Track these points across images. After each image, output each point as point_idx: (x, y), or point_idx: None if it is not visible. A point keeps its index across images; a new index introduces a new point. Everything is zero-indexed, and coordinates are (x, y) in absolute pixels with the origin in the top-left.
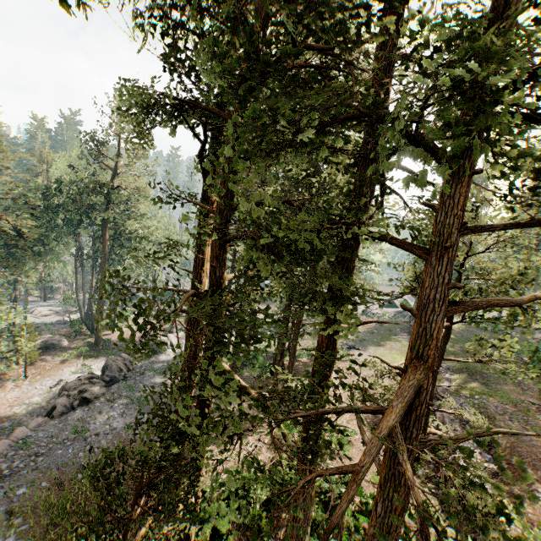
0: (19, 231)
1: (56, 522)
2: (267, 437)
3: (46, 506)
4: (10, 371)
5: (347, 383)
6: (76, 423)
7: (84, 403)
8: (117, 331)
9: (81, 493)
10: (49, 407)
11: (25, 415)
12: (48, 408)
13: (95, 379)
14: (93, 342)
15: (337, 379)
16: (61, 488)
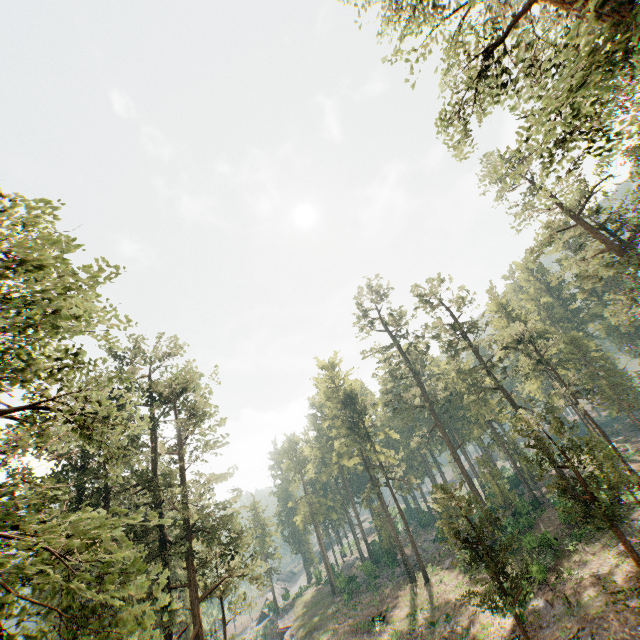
0: None
1: None
2: None
3: None
4: None
5: None
6: None
7: None
8: None
9: None
10: None
11: None
12: None
13: None
14: None
15: None
16: None
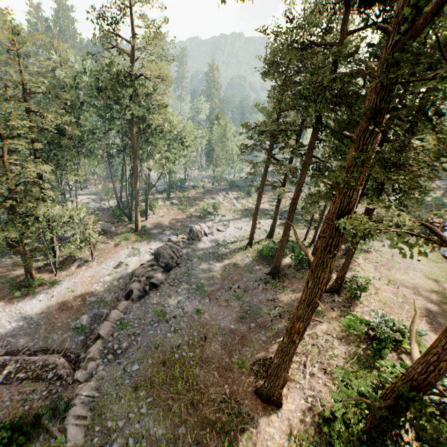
0: (60, 129)
1: (173, 398)
2: (335, 331)
3: (159, 382)
4: (79, 254)
5: (386, 277)
6: (154, 307)
7: (153, 287)
8: (149, 218)
9: (183, 371)
10: (126, 290)
11: (104, 292)
12: (120, 287)
13: (155, 267)
14: (134, 228)
15: (375, 273)
16: (164, 365)
